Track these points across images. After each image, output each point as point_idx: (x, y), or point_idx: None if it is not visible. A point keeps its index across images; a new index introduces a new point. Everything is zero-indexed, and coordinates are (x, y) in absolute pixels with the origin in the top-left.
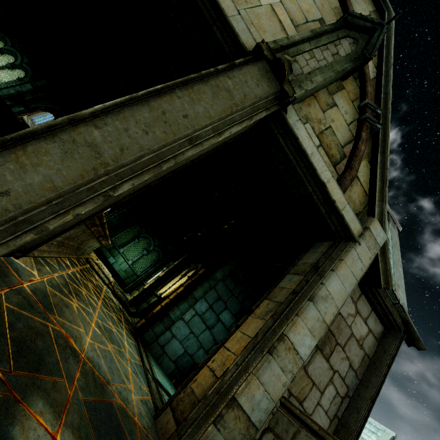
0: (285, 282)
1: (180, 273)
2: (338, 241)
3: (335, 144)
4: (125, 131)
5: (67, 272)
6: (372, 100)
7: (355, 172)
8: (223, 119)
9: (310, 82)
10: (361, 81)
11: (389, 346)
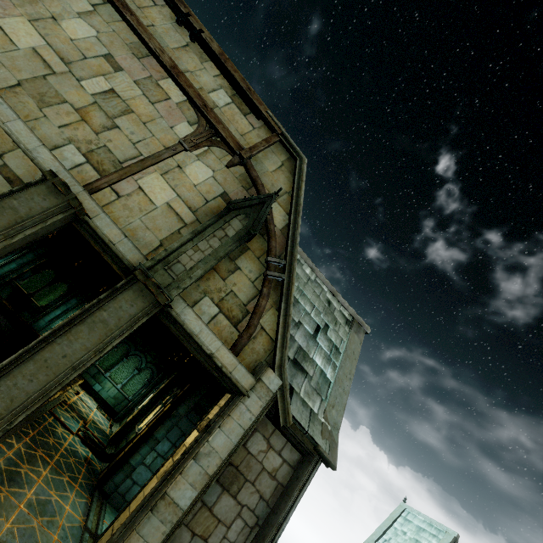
0: (189, 439)
1: (164, 399)
2: (232, 397)
3: (237, 305)
4: (15, 386)
5: (7, 456)
6: (283, 247)
7: (254, 328)
8: (101, 343)
9: (189, 279)
10: (267, 236)
11: (302, 472)
